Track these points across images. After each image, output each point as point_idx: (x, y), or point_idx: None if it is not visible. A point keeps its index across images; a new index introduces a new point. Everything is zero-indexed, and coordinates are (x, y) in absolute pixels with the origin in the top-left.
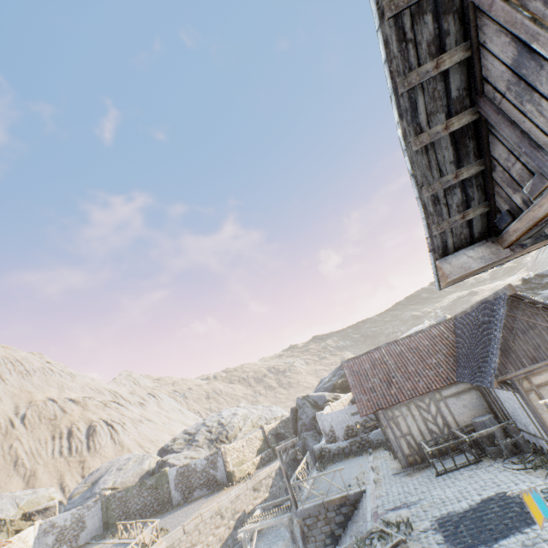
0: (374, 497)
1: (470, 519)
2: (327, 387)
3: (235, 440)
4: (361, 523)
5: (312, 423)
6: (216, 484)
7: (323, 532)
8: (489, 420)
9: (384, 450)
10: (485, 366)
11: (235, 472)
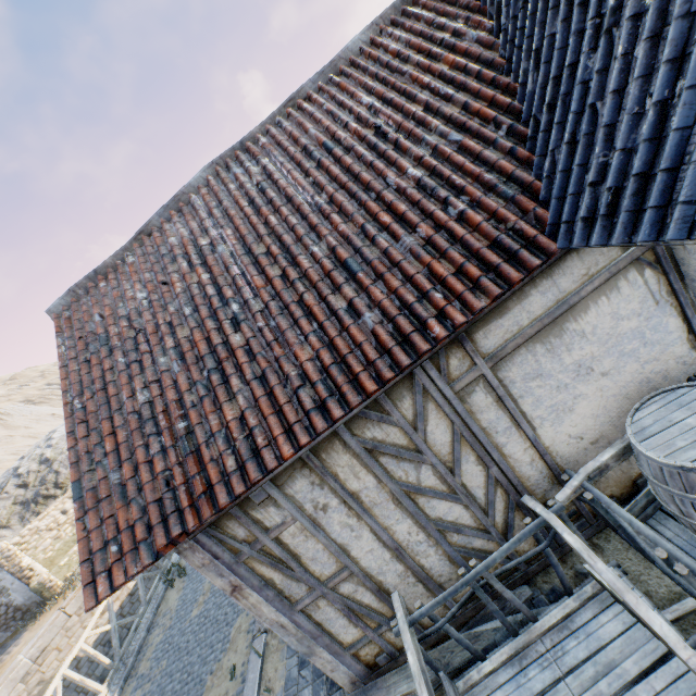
0: None
1: None
2: None
3: None
4: None
5: None
6: (20, 613)
7: None
8: None
9: None
10: None
11: (46, 582)
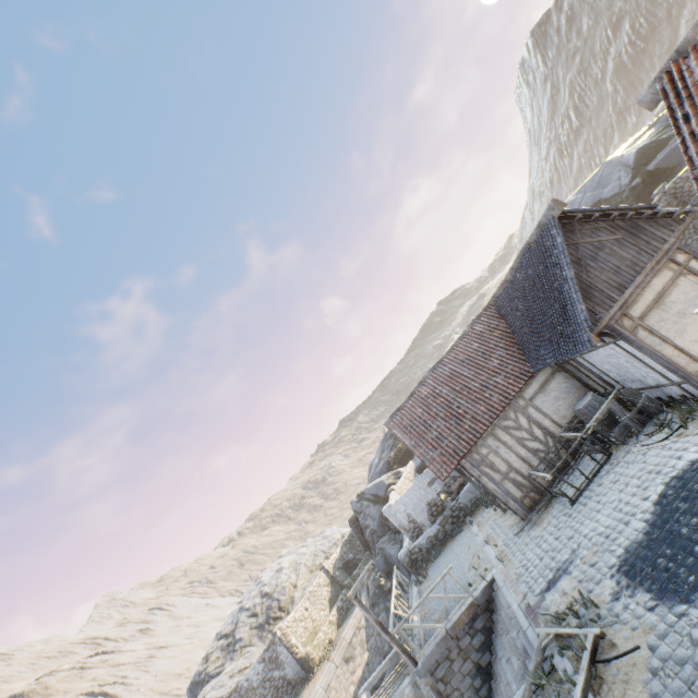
0: (512, 584)
1: (663, 541)
2: (381, 469)
3: (294, 605)
4: (515, 634)
5: (382, 524)
6: (290, 687)
7: (465, 674)
8: (594, 399)
9: (486, 509)
10: (569, 327)
11: (310, 653)
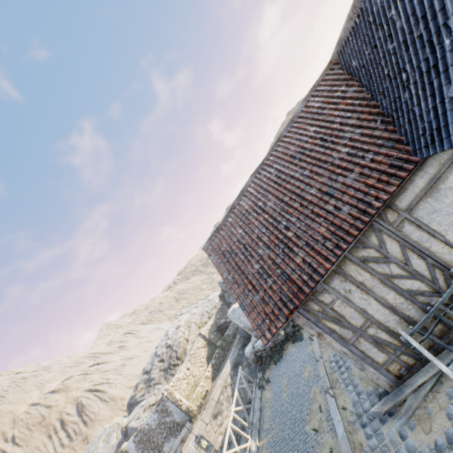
0: None
1: None
2: None
3: (186, 357)
4: None
5: None
6: (179, 427)
7: None
8: None
9: None
10: None
11: (189, 407)
